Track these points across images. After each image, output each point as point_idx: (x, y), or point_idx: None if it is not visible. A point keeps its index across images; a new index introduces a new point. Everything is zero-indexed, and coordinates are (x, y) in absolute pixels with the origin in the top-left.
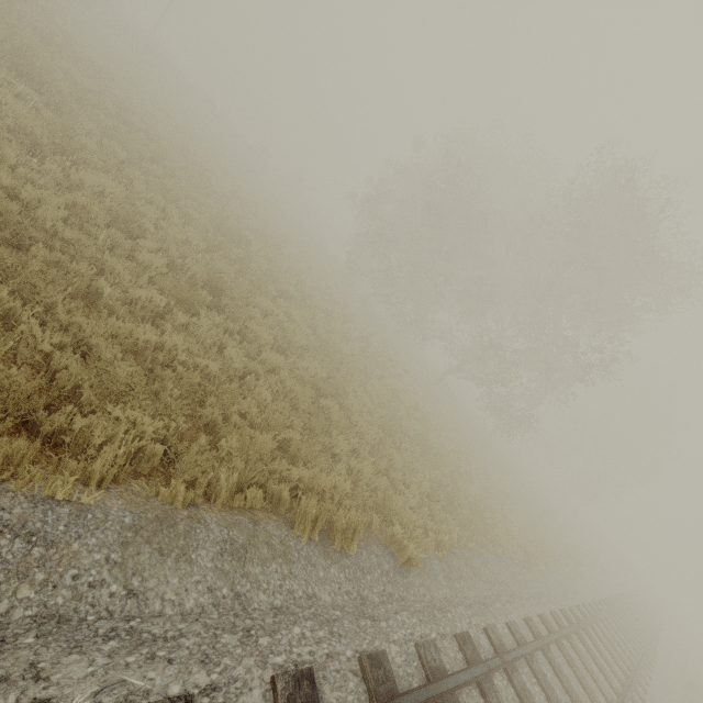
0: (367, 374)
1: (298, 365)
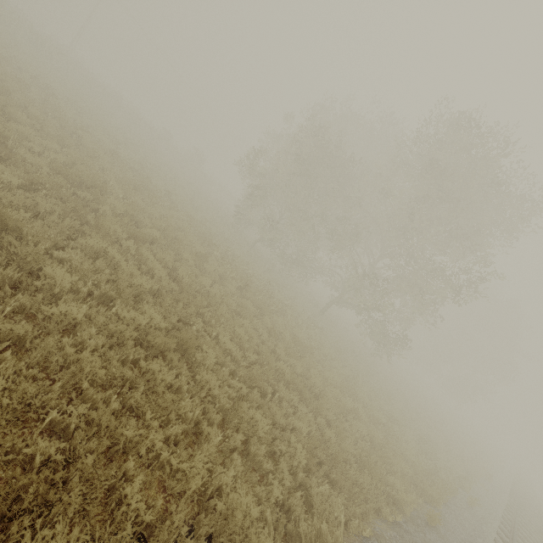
0: (242, 314)
1: (122, 316)
